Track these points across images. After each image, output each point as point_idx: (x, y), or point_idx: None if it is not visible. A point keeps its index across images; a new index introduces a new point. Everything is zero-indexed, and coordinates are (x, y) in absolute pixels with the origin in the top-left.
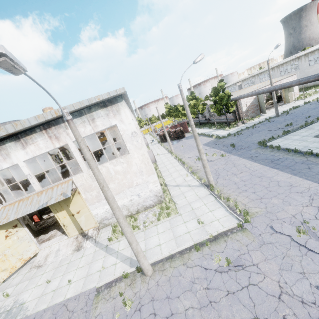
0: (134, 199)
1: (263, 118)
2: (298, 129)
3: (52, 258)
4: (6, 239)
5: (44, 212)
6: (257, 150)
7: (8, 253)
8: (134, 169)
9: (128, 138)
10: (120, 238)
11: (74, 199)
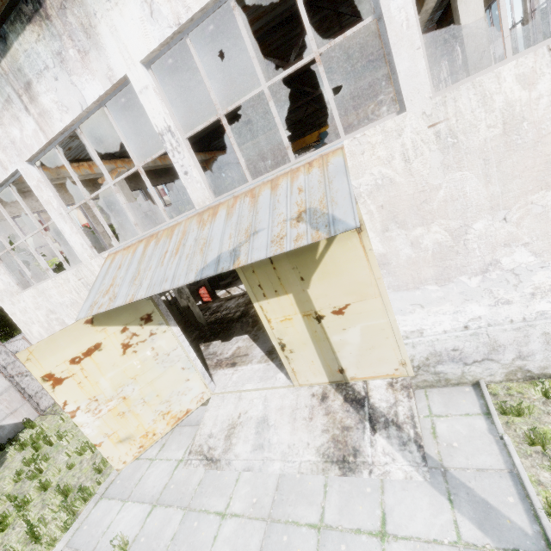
0: None
1: None
2: None
3: (248, 450)
4: (124, 354)
5: (218, 284)
6: None
7: (133, 395)
8: None
9: None
10: None
11: (332, 253)
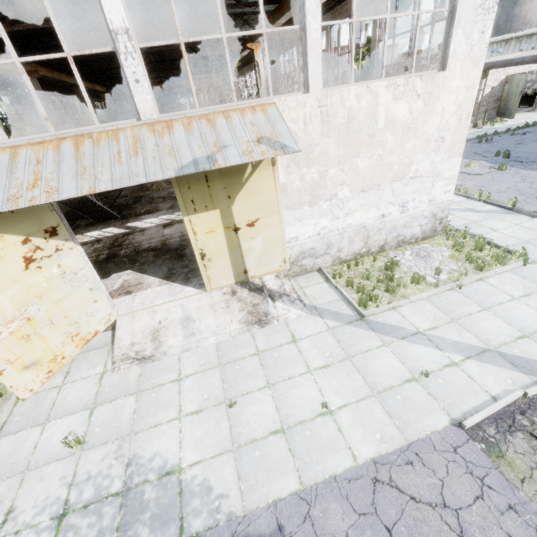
0: (390, 215)
1: (513, 124)
2: None
3: (181, 340)
4: (26, 269)
5: None
6: None
7: (38, 317)
8: (431, 128)
9: (470, 8)
10: (398, 301)
11: (254, 179)
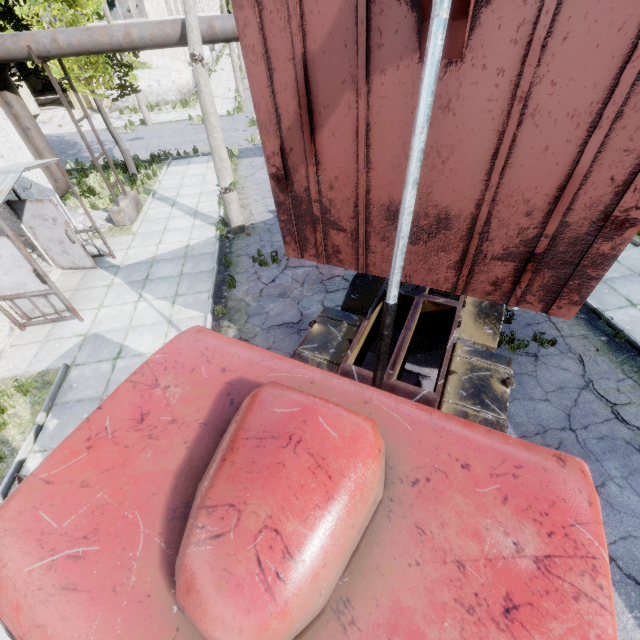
0: (154, 87)
1: None
2: None
3: (59, 120)
4: None
5: None
6: None
7: None
8: None
9: None
10: (133, 114)
11: None
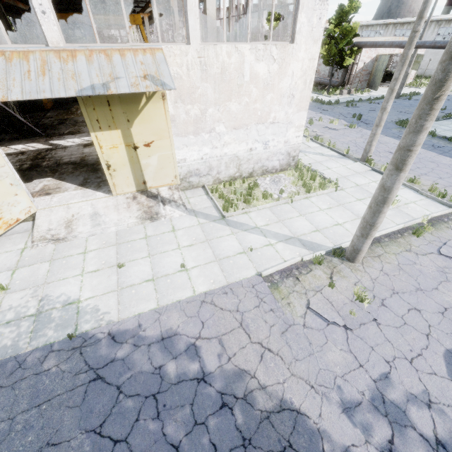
0: (256, 150)
1: (375, 95)
2: (442, 119)
3: (89, 228)
4: None
5: None
6: (401, 130)
7: None
8: (284, 86)
9: None
10: (249, 208)
11: (148, 108)
